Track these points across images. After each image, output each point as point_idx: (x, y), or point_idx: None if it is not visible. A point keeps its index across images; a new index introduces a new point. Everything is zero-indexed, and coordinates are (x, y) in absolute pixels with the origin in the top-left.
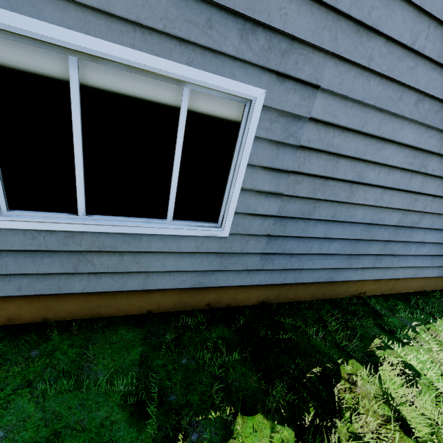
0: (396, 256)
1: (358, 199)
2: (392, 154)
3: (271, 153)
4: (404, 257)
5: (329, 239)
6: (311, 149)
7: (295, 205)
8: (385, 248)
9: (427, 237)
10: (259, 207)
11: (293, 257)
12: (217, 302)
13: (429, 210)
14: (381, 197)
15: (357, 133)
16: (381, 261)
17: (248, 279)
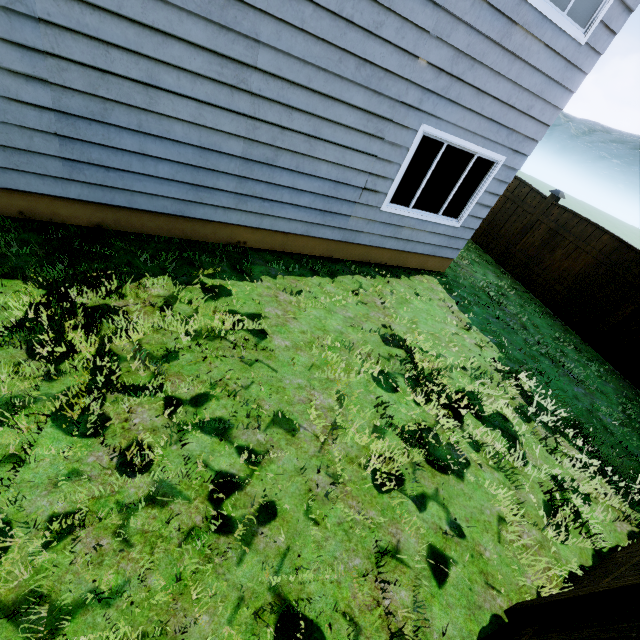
0: (266, 201)
1: (166, 110)
2: (184, 55)
3: (2, 21)
4: (279, 204)
5: (152, 157)
6: (60, 27)
7: (76, 100)
8: (244, 187)
9: (299, 183)
10: (24, 93)
11: (110, 172)
12: (32, 213)
13: (282, 145)
14: (199, 113)
15: (117, 16)
16: (246, 203)
17: (60, 190)
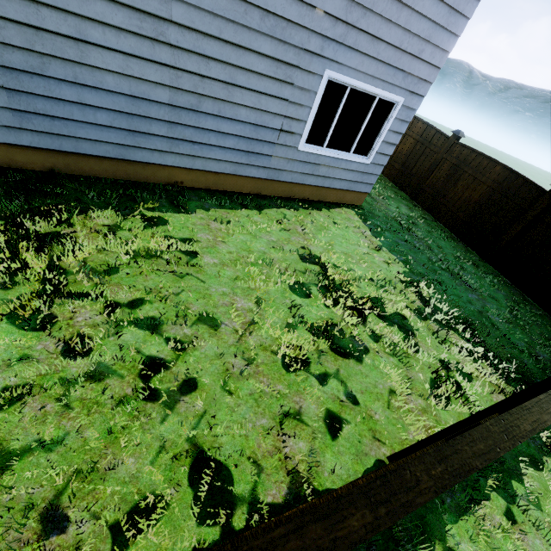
0: (195, 144)
1: (97, 62)
2: (106, 11)
3: None
4: (207, 147)
5: (91, 106)
6: None
7: (17, 56)
8: (174, 131)
9: (223, 127)
10: None
11: (55, 120)
12: None
13: (204, 92)
14: (127, 65)
15: None
16: (178, 146)
17: (14, 138)
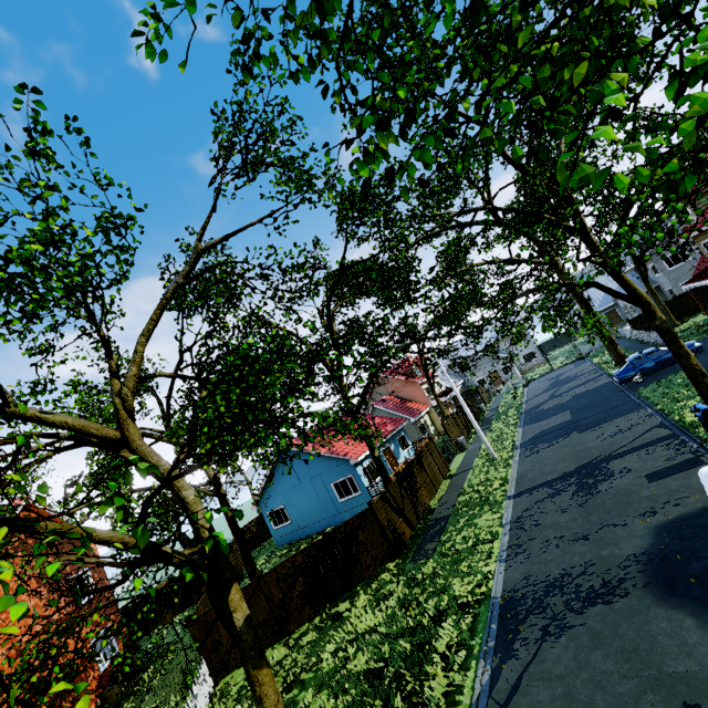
0: None
1: None
2: None
3: None
4: None
5: None
6: None
7: None
8: None
9: None
10: None
11: None
12: None
13: None
14: None
15: None
16: None
17: None
